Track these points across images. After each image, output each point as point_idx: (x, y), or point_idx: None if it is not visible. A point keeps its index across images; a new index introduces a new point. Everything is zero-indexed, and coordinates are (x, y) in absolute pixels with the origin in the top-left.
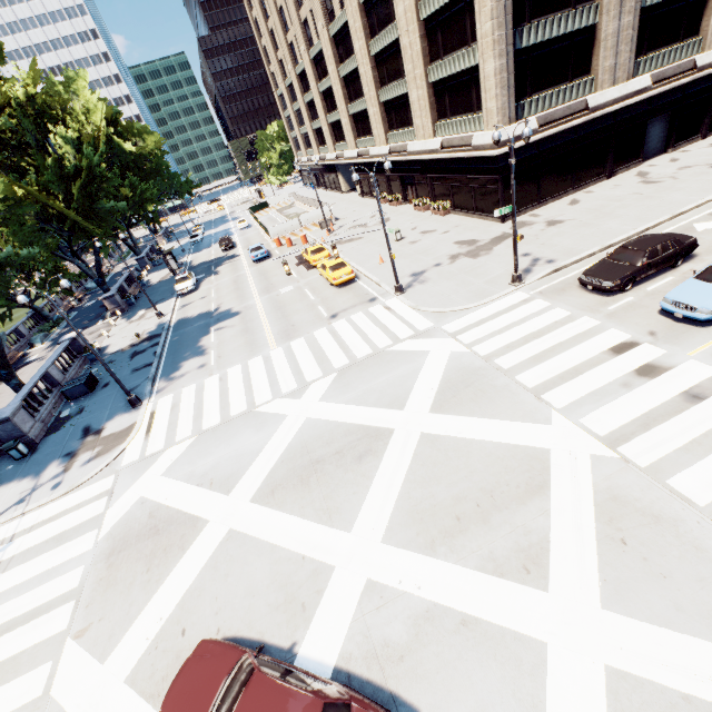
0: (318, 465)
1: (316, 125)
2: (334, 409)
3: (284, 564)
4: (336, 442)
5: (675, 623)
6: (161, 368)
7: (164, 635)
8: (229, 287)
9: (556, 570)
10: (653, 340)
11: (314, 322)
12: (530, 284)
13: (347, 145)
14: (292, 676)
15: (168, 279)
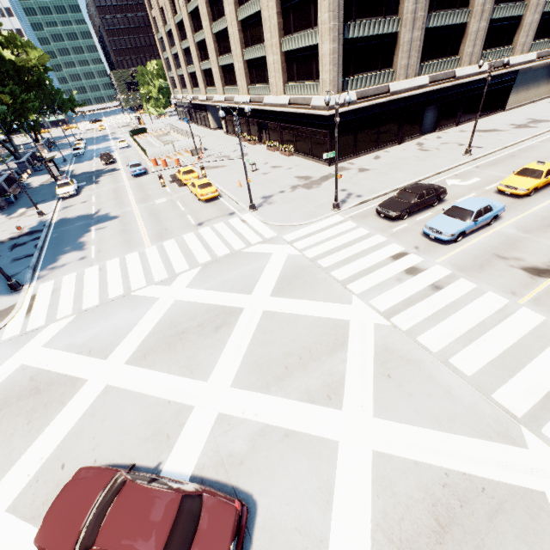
0: (184, 335)
1: (191, 69)
2: (198, 294)
3: (153, 408)
4: (198, 317)
5: (414, 421)
6: (42, 259)
7: (44, 471)
8: (109, 195)
9: (348, 396)
10: (417, 252)
11: (184, 227)
12: (345, 210)
13: (216, 90)
14: (157, 482)
15: (49, 184)
